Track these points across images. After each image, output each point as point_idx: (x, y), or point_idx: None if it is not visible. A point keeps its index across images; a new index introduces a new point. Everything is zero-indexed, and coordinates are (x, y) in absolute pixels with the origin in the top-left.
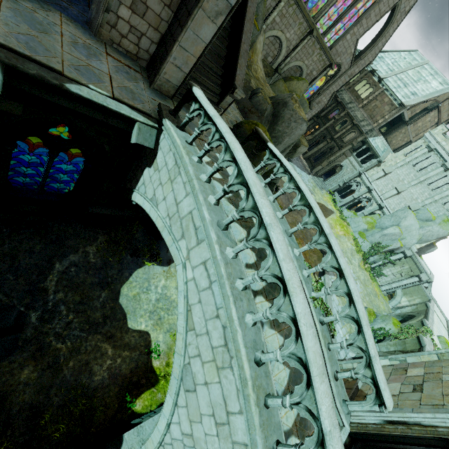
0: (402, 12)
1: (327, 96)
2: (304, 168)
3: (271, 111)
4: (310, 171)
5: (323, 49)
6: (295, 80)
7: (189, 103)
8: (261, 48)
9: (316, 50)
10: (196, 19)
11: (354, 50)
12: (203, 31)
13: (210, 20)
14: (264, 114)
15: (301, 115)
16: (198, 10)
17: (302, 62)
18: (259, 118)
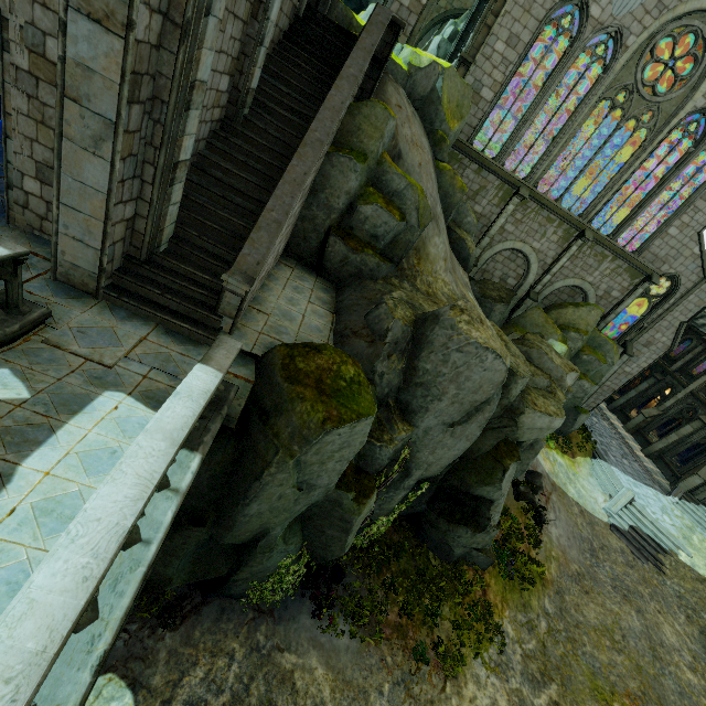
0: None
1: (667, 331)
2: (647, 478)
3: (406, 332)
4: (669, 486)
5: (618, 255)
6: (570, 306)
7: (134, 304)
8: (440, 252)
9: (605, 258)
10: (67, 156)
11: (700, 250)
12: (90, 174)
13: (91, 154)
14: (383, 337)
15: (471, 336)
16: (63, 142)
17: (580, 280)
18: (370, 344)
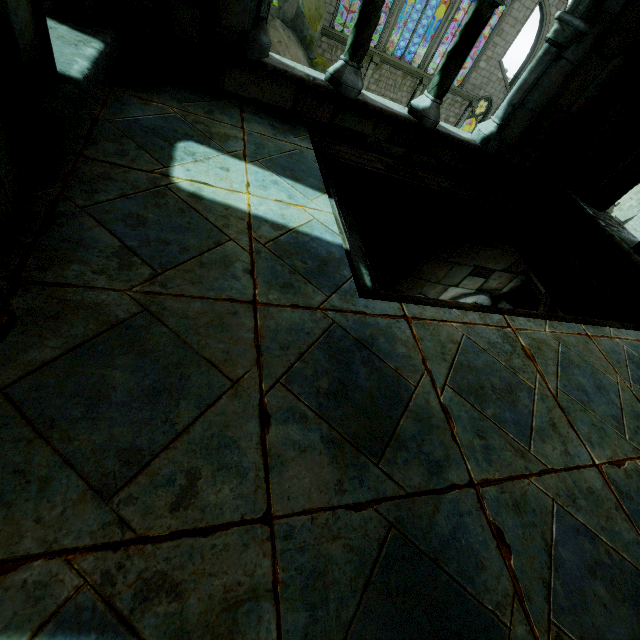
0: (556, 4)
1: None
2: None
3: None
4: None
5: (449, 91)
6: None
7: None
8: None
9: None
10: None
11: (502, 75)
12: None
13: None
14: None
15: None
16: None
17: None
18: None
